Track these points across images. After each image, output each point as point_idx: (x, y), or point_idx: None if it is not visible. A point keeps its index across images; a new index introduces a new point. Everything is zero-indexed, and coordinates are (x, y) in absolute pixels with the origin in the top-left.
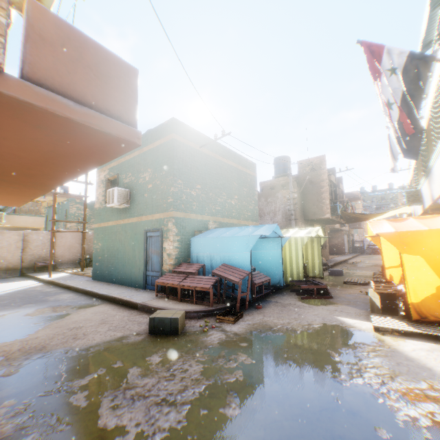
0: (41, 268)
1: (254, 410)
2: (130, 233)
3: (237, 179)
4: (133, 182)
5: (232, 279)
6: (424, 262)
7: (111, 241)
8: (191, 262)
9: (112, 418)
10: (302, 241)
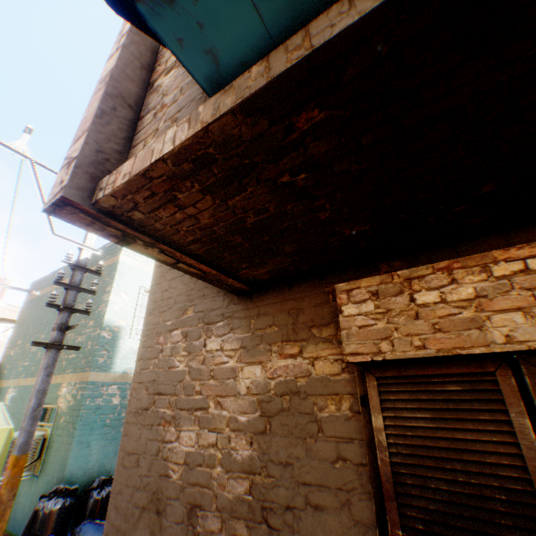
0: None
1: None
2: None
3: None
4: None
5: None
6: None
7: None
8: None
9: None
10: None
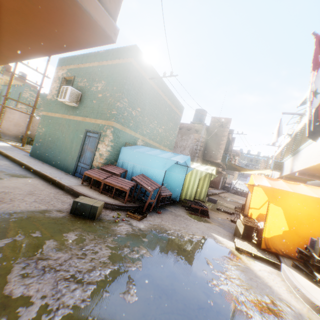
0: None
1: (148, 299)
2: (72, 128)
3: (168, 114)
4: (86, 87)
5: (146, 187)
6: (282, 213)
7: (54, 130)
8: (117, 166)
9: (20, 286)
10: (201, 174)
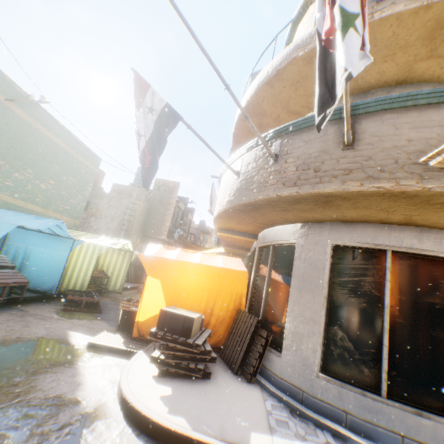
0: None
1: None
2: None
3: (64, 164)
4: None
5: None
6: (161, 286)
7: None
8: None
9: None
10: (101, 250)
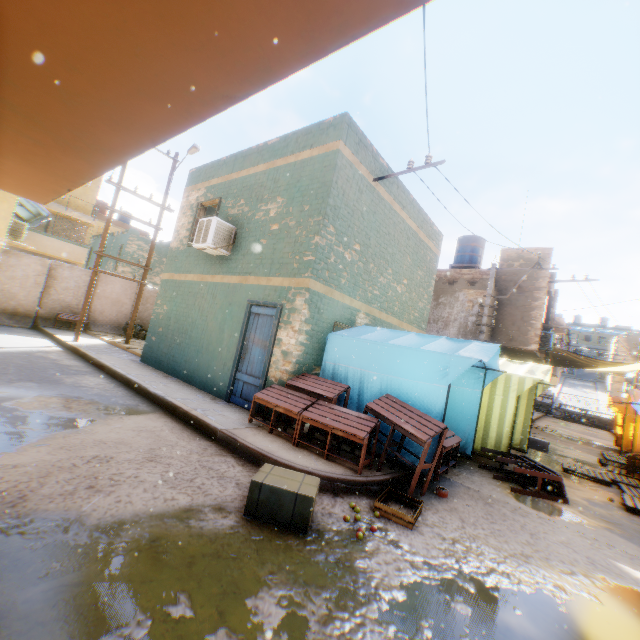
0: (66, 323)
1: None
2: (221, 300)
3: (413, 253)
4: (244, 215)
5: (410, 431)
6: None
7: (185, 307)
8: (320, 376)
9: None
10: (521, 385)
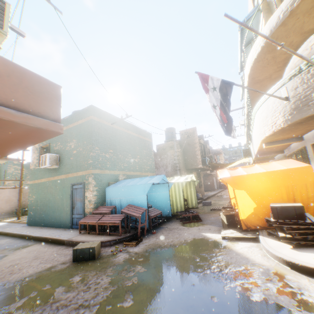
0: None
1: (142, 300)
2: (59, 187)
3: (139, 145)
4: (61, 149)
5: (134, 215)
6: (246, 194)
7: (44, 194)
8: (106, 205)
9: None
10: (182, 185)
